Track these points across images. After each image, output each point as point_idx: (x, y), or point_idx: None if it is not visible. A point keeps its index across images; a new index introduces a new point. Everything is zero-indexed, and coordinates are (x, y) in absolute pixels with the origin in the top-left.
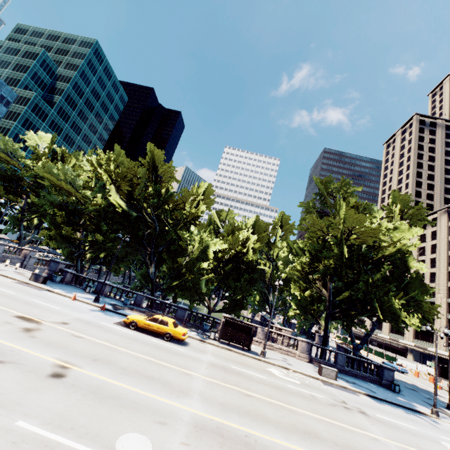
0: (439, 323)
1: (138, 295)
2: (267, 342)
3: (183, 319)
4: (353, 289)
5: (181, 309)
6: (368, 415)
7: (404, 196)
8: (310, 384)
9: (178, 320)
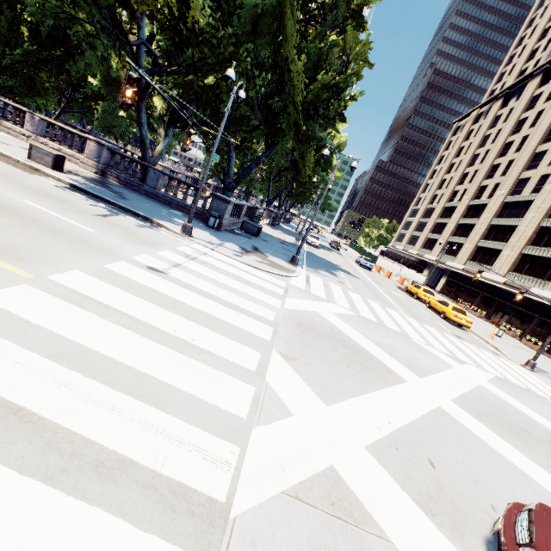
0: (477, 231)
1: None
2: (41, 139)
3: None
4: None
5: None
6: None
7: None
8: None
9: None
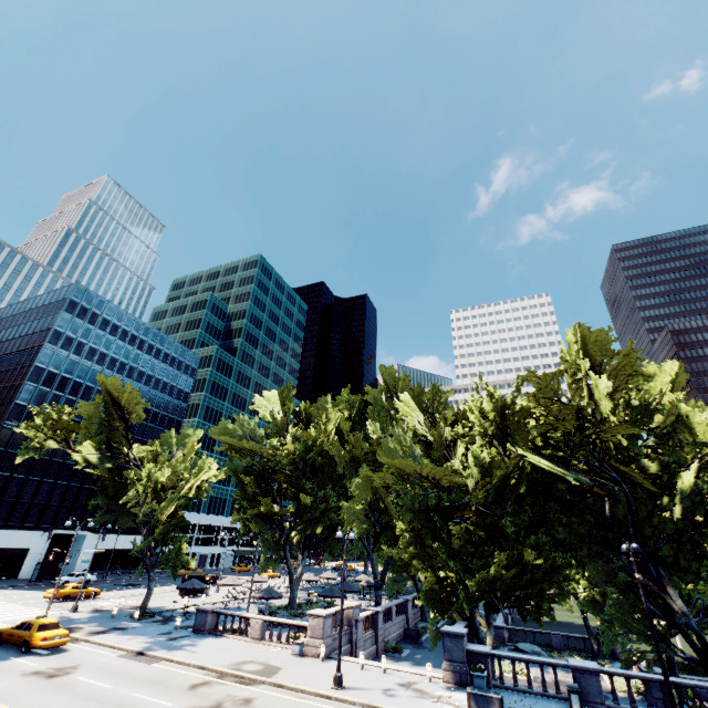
0: None
1: (701, 691)
2: None
3: None
4: None
5: None
6: None
7: None
8: None
9: None
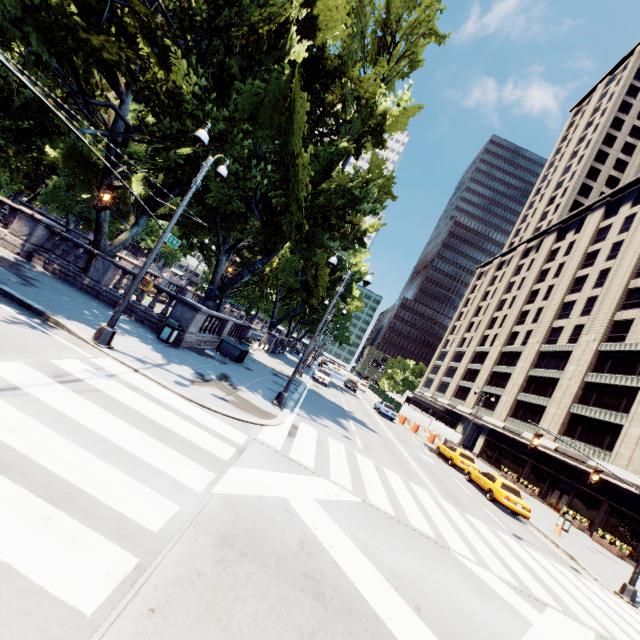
0: (514, 381)
1: None
2: None
3: None
4: None
5: None
6: None
7: None
8: None
9: None
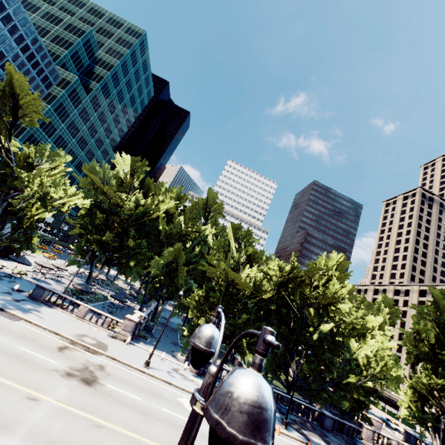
0: None
1: (285, 398)
2: None
3: (330, 429)
4: None
5: (329, 417)
6: None
7: None
8: None
9: (327, 431)
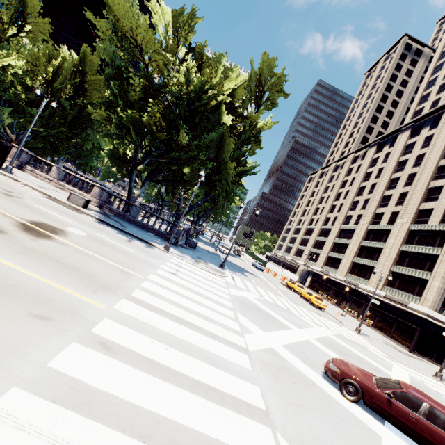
0: (327, 246)
1: None
2: (60, 182)
3: None
4: (107, 107)
5: None
6: (11, 197)
7: (273, 61)
8: (6, 183)
9: None
